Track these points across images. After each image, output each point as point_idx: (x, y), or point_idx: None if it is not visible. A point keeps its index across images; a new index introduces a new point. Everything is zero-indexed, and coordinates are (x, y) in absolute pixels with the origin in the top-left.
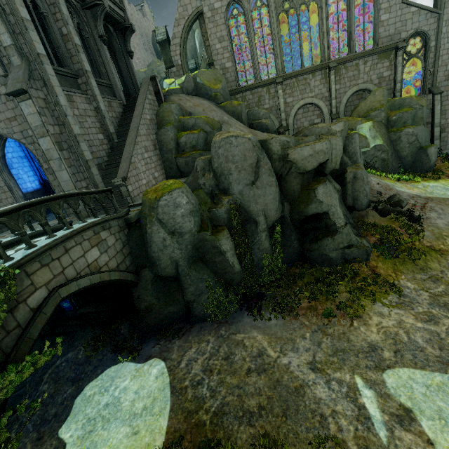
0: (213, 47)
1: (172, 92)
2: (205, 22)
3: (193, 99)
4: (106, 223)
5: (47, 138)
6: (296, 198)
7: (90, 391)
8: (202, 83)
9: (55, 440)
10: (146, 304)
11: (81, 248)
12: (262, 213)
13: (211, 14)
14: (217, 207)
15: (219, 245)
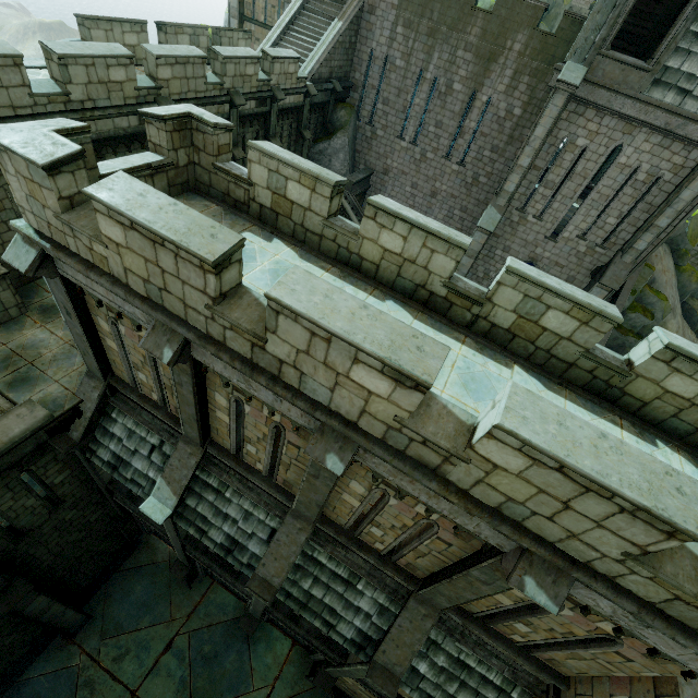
0: None
1: None
2: None
3: (666, 257)
4: None
5: None
6: None
7: None
8: (686, 231)
9: None
10: None
11: None
12: None
13: None
14: None
15: None
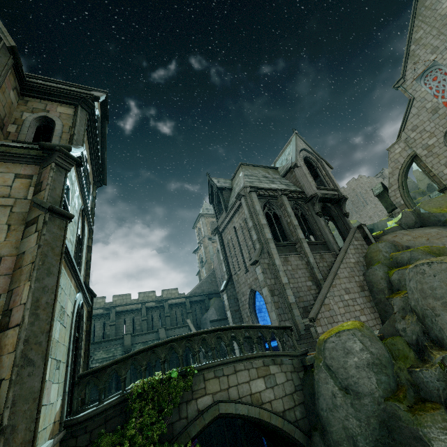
0: (440, 174)
1: (388, 231)
2: (422, 159)
3: (414, 231)
4: (277, 358)
5: (265, 288)
6: None
7: None
8: (427, 212)
9: None
10: None
11: (248, 373)
12: None
13: (426, 151)
14: (422, 366)
15: (424, 436)
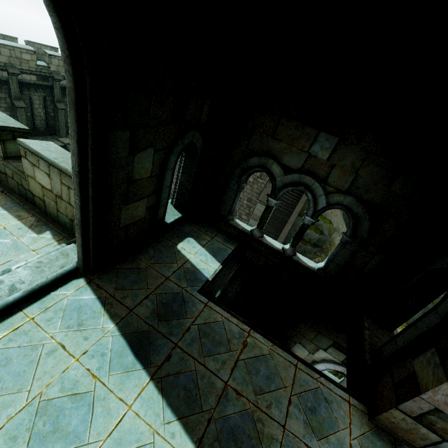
0: None
1: None
2: None
3: None
4: None
5: (256, 222)
6: None
7: None
8: None
9: None
10: None
11: None
12: None
13: None
14: None
15: None
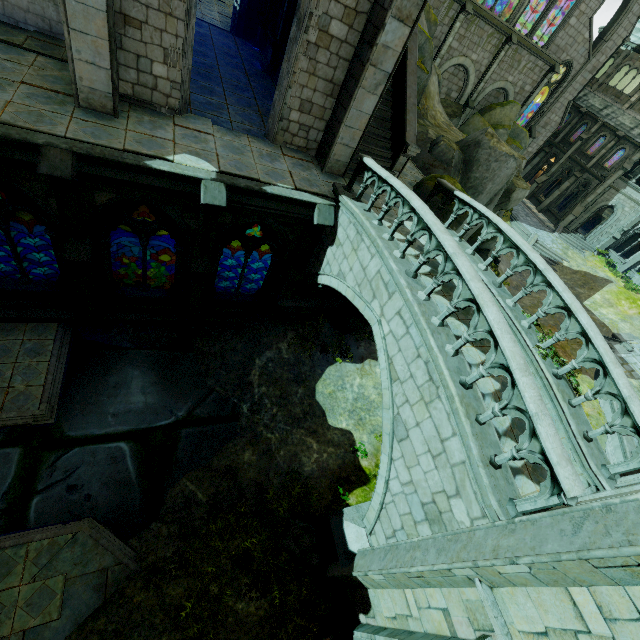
0: None
1: None
2: None
3: None
4: None
5: (404, 29)
6: (479, 228)
7: (327, 389)
8: None
9: (335, 430)
10: None
11: None
12: (465, 237)
13: None
14: None
15: None
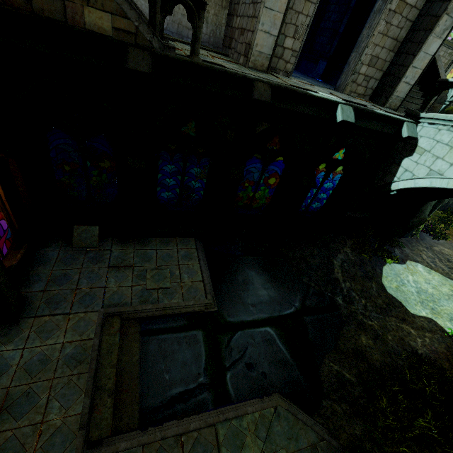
0: None
1: None
2: None
3: None
4: None
5: None
6: None
7: (392, 284)
8: None
9: (420, 318)
10: (422, 217)
11: None
12: None
13: None
14: None
15: None
